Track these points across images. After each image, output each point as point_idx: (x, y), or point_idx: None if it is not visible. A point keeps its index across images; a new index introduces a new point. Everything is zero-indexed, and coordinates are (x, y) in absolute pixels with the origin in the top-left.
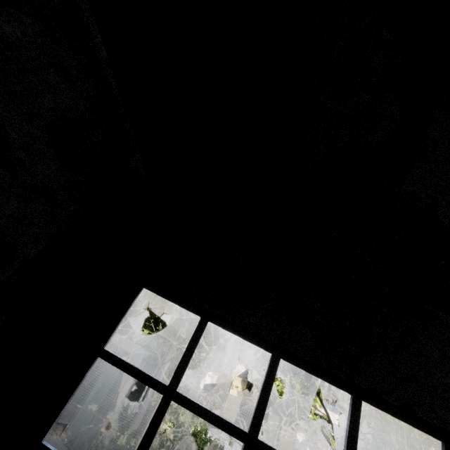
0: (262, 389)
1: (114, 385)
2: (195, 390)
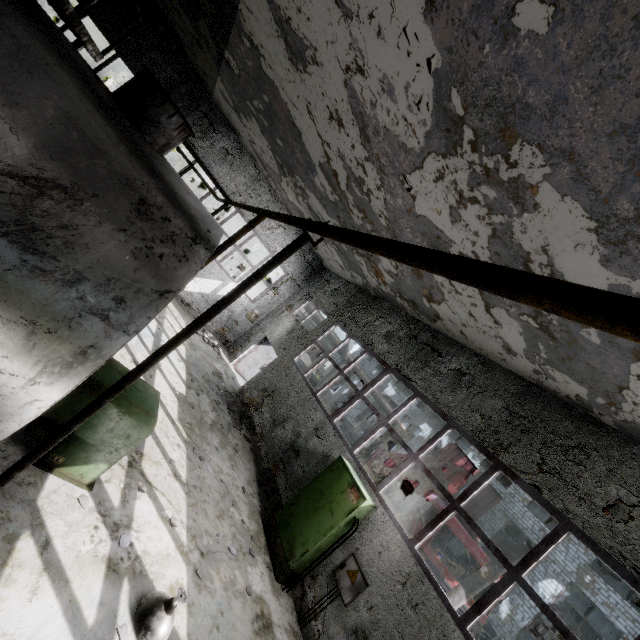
0: None
1: None
2: None
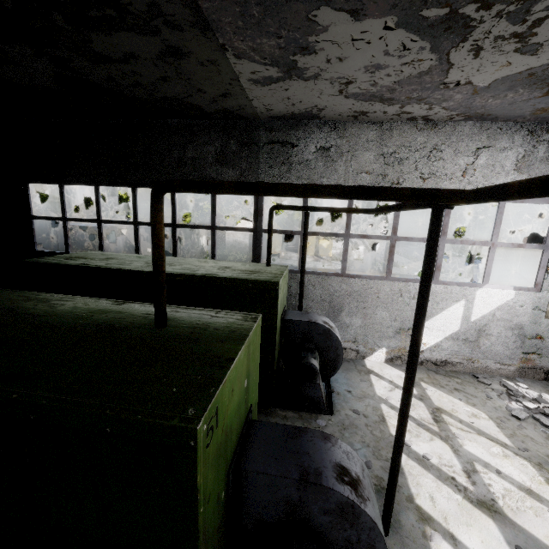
0: (96, 202)
1: (125, 246)
2: (244, 241)
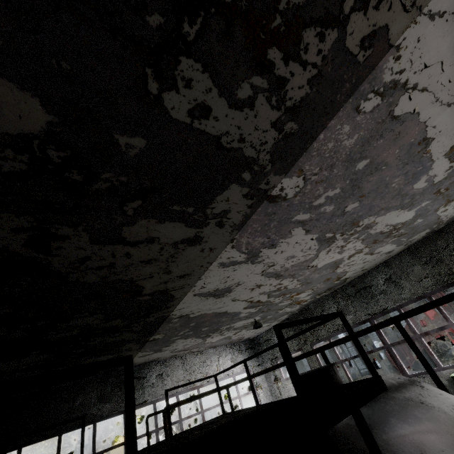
0: None
1: None
2: None
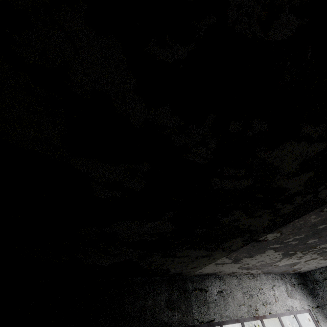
0: None
1: None
2: None
